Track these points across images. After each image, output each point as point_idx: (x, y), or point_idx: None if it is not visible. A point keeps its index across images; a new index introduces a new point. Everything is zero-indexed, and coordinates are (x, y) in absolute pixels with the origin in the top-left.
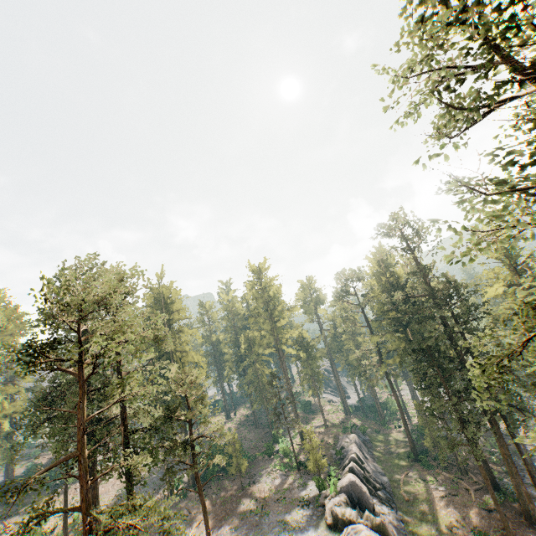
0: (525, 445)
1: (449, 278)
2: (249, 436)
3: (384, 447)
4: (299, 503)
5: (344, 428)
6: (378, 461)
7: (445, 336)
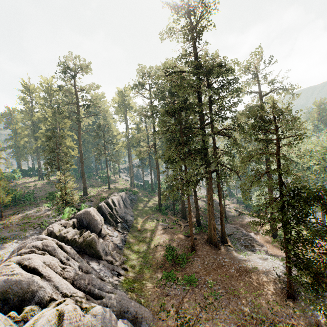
0: (226, 208)
1: (216, 57)
2: (49, 190)
3: (144, 203)
4: (36, 226)
5: (121, 190)
6: (135, 209)
7: (196, 104)
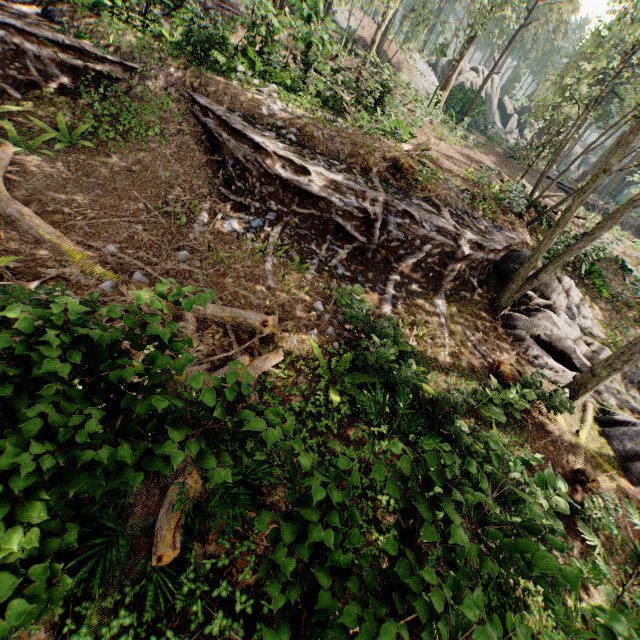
0: None
1: None
2: None
3: None
4: None
5: None
6: None
7: None
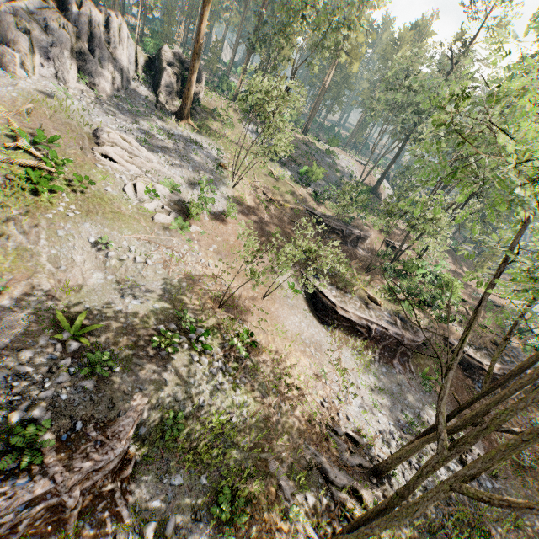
0: None
1: None
2: None
3: None
4: None
5: None
6: None
7: None
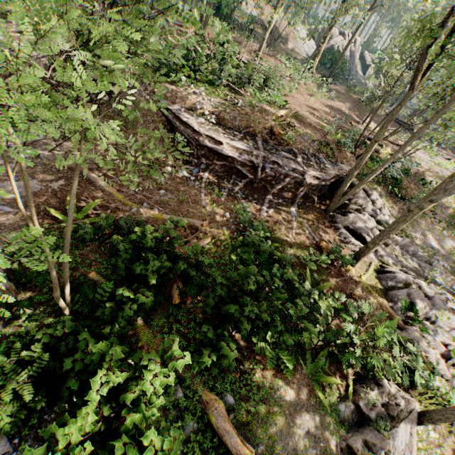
0: None
1: None
2: None
3: None
4: None
5: None
6: None
7: None
